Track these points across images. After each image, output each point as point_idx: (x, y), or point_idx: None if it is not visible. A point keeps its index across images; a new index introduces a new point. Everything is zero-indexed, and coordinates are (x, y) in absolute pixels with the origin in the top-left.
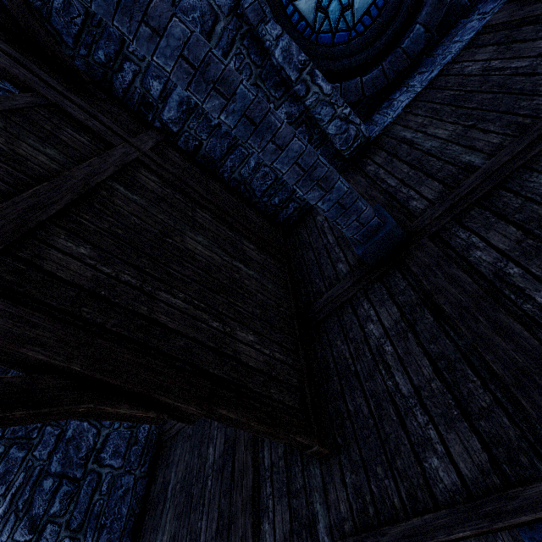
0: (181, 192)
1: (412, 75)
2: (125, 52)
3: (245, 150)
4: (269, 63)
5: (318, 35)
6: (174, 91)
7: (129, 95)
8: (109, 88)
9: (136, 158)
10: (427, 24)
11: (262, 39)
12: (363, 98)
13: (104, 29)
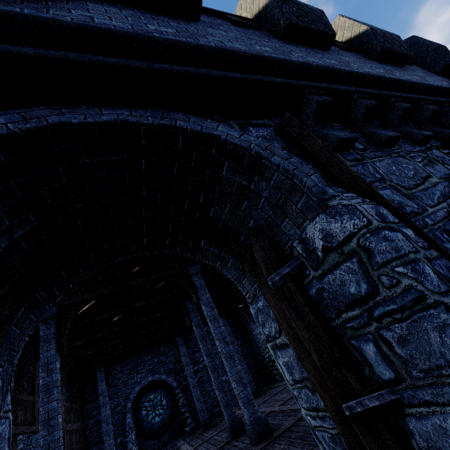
0: (80, 444)
1: (162, 449)
2: (96, 401)
3: (102, 445)
4: (125, 422)
5: (144, 421)
6: (98, 416)
7: (87, 410)
8: (85, 406)
9: (79, 428)
10: (170, 435)
11: (126, 416)
12: (147, 449)
13: (96, 394)
